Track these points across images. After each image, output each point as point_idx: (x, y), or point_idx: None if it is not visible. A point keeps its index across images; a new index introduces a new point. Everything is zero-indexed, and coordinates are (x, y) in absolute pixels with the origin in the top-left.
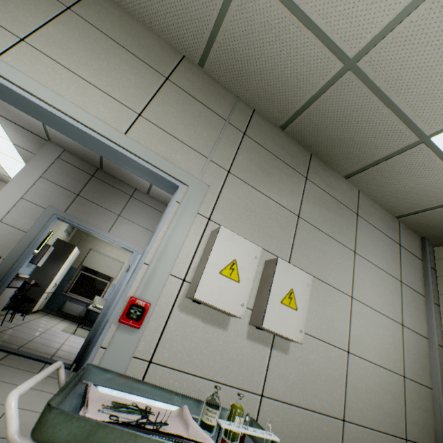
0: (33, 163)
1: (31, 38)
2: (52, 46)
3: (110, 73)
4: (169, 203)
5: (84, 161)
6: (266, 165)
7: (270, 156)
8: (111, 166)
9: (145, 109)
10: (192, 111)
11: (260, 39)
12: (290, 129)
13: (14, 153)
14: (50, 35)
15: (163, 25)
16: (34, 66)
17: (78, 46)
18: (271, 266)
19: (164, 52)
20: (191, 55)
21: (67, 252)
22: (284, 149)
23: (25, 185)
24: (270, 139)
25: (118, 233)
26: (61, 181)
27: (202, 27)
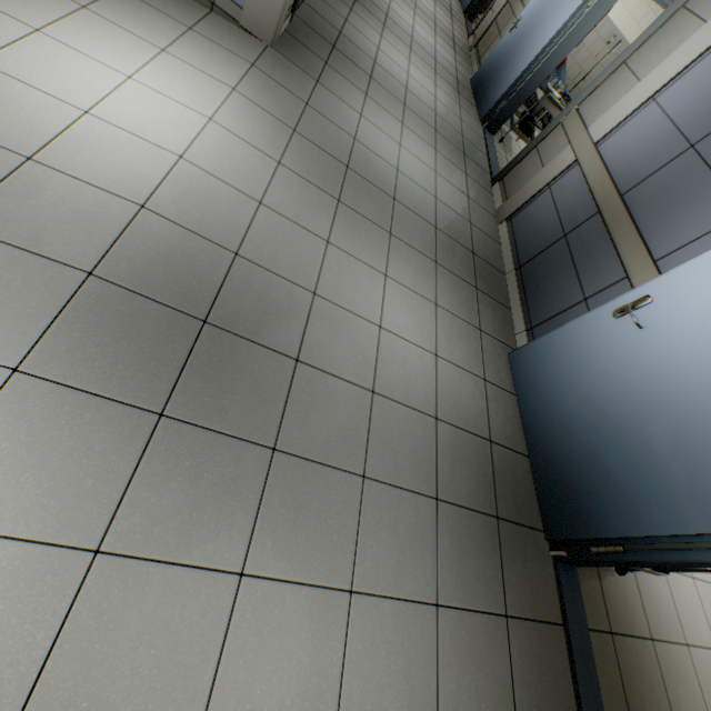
0: None
1: None
2: None
3: None
4: None
5: None
6: None
7: None
8: None
9: None
10: None
11: None
12: None
13: None
14: None
15: None
16: None
17: None
18: None
19: None
20: None
21: None
22: None
23: None
24: None
25: None
26: None
27: None
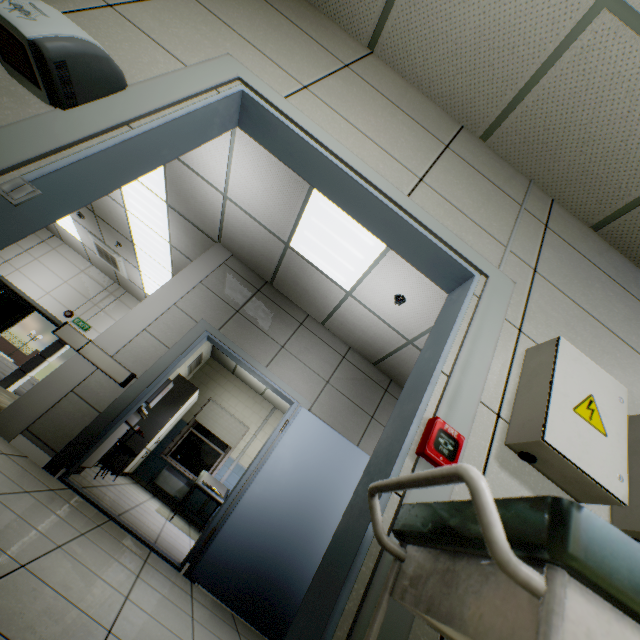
0: (196, 265)
1: (313, 87)
2: (332, 97)
3: (387, 131)
4: (458, 298)
5: (251, 271)
6: (582, 272)
7: (585, 262)
8: (285, 279)
9: (425, 174)
10: (478, 186)
11: (597, 97)
12: (610, 230)
13: (165, 257)
14: (329, 87)
15: (445, 90)
16: (315, 113)
17: (355, 101)
18: (638, 426)
19: (440, 120)
20: (473, 125)
21: (186, 396)
22: (601, 257)
23: (182, 290)
24: (580, 239)
25: (277, 371)
26: (221, 290)
27: (505, 87)
